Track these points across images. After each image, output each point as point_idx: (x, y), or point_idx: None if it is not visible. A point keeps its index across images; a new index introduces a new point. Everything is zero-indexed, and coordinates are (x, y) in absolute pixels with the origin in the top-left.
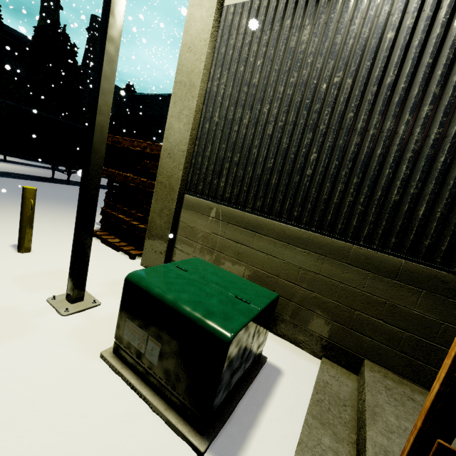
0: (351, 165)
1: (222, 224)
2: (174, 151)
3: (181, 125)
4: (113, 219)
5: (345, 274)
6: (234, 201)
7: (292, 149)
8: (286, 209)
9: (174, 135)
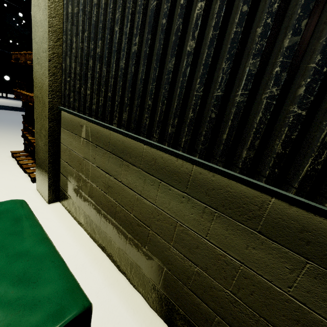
0: (280, 3)
1: (92, 147)
2: (40, 53)
3: (41, 14)
4: (27, 141)
5: (252, 251)
6: (100, 115)
7: (163, 8)
8: (156, 122)
9: (38, 31)
